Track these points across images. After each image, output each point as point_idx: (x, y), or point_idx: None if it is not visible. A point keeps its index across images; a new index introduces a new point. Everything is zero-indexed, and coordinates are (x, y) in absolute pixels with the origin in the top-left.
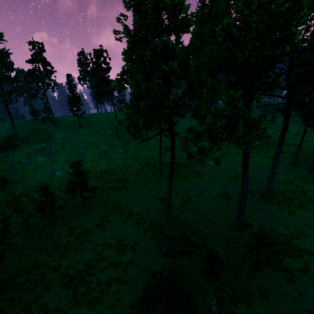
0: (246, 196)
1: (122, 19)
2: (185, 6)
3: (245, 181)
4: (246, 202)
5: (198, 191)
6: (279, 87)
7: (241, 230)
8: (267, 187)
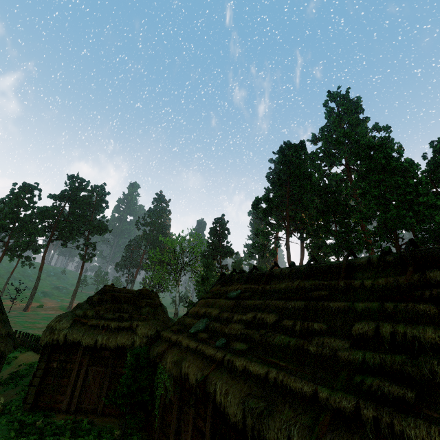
0: (36, 286)
1: (4, 199)
2: (25, 203)
3: (38, 277)
4: (35, 291)
5: (22, 305)
6: (71, 239)
7: (26, 311)
8: (70, 301)
